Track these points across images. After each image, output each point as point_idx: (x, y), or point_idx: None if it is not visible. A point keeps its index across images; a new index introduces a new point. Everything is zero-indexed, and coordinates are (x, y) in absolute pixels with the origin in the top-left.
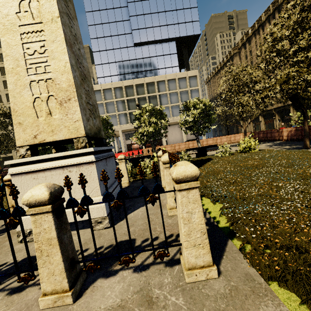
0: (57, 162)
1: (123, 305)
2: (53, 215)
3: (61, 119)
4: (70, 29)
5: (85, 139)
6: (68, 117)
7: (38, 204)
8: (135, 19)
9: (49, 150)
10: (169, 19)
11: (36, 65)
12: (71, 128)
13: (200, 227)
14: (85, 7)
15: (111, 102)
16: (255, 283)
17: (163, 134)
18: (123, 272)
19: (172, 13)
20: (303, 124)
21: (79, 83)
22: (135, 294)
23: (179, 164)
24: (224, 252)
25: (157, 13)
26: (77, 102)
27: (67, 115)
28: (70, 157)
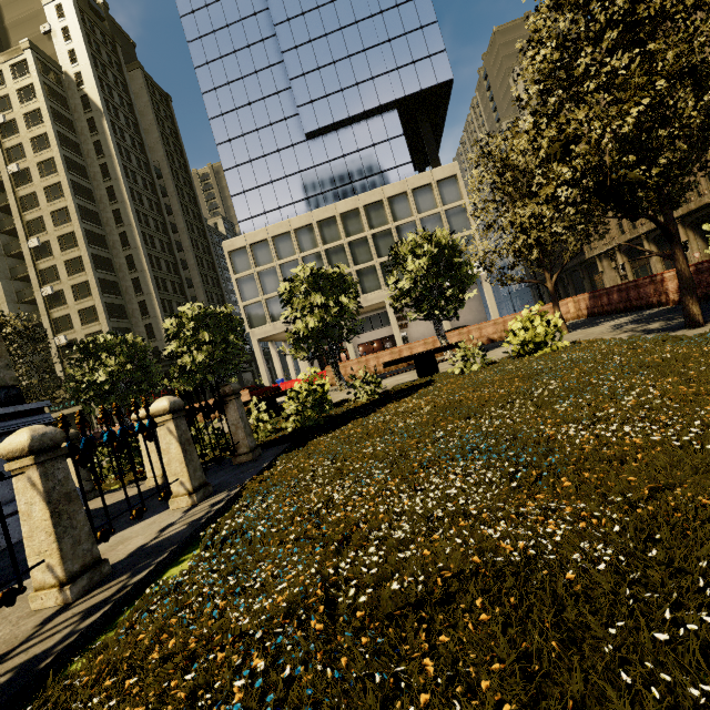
0: None
1: None
2: None
3: None
4: None
5: None
6: None
7: None
8: (302, 83)
9: (113, 396)
10: (376, 63)
11: None
12: None
13: None
14: (201, 84)
15: (270, 268)
16: None
17: (394, 324)
18: None
19: (381, 49)
20: (671, 257)
21: None
22: None
23: None
24: None
25: (347, 58)
26: None
27: None
28: None
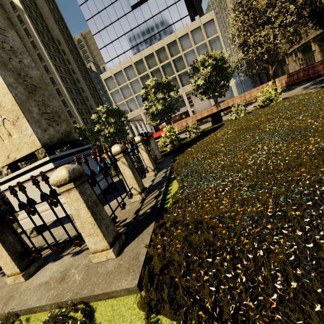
0: (28, 174)
1: (48, 282)
2: None
3: (19, 137)
4: (0, 46)
5: (43, 150)
6: (23, 134)
7: None
8: None
9: None
10: None
11: None
12: (29, 143)
13: (89, 220)
14: None
15: (125, 85)
16: (136, 261)
17: (187, 105)
18: (66, 257)
19: None
20: None
21: (26, 98)
22: (60, 273)
23: (55, 171)
24: (140, 234)
25: None
26: (25, 119)
27: (22, 132)
28: (36, 168)
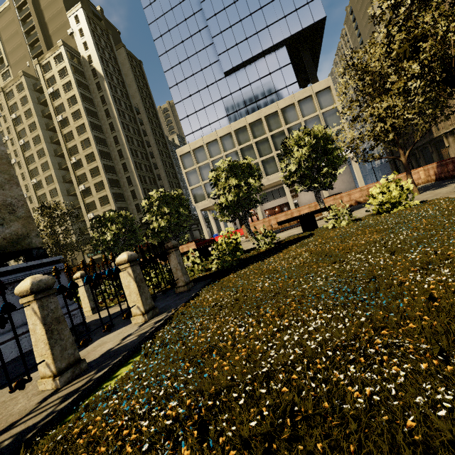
0: None
1: None
2: None
3: None
4: None
5: None
6: None
7: None
8: (221, 38)
9: (116, 248)
10: (270, 16)
11: None
12: None
13: None
14: (158, 50)
15: (206, 164)
16: None
17: (288, 195)
18: None
19: (273, 5)
20: None
21: None
22: None
23: None
24: None
25: (249, 16)
26: None
27: None
28: None
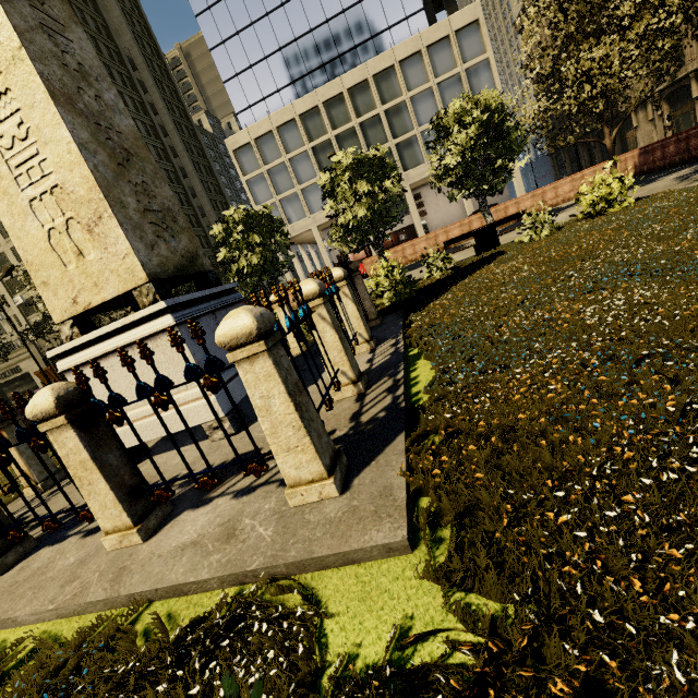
0: (119, 338)
1: (197, 542)
2: (75, 428)
3: (101, 259)
4: (60, 60)
5: (151, 287)
6: (110, 252)
7: (48, 416)
8: None
9: None
10: None
11: (26, 166)
12: (121, 272)
13: (290, 418)
14: None
15: (279, 165)
16: (389, 500)
17: (414, 212)
18: (219, 500)
19: None
20: None
21: (113, 177)
22: (219, 527)
23: (225, 317)
24: (378, 456)
25: None
26: (115, 219)
27: (107, 249)
28: (136, 326)
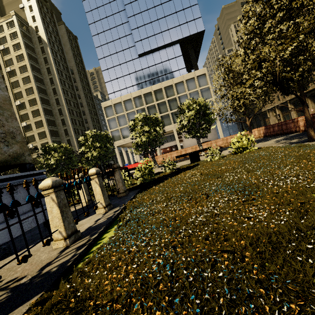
0: None
1: None
2: None
3: None
4: None
5: None
6: None
7: None
8: (137, 31)
9: (57, 170)
10: (170, 23)
11: None
12: None
13: None
14: (91, 32)
15: (122, 115)
16: None
17: (177, 140)
18: None
19: (172, 16)
20: (303, 111)
21: None
22: None
23: None
24: (8, 314)
25: (157, 20)
26: None
27: None
28: None
